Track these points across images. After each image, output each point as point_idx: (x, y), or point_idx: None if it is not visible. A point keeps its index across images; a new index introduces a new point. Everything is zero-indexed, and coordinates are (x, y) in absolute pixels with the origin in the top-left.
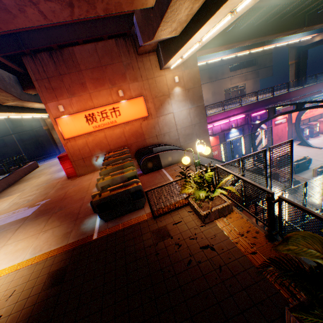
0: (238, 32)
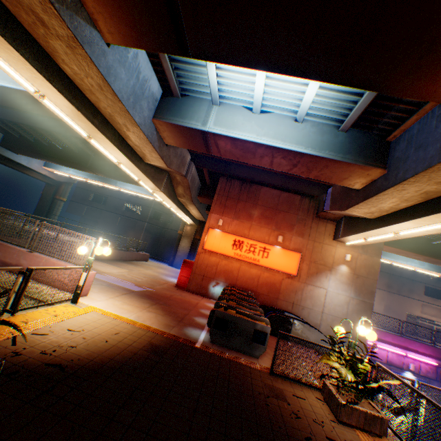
0: None
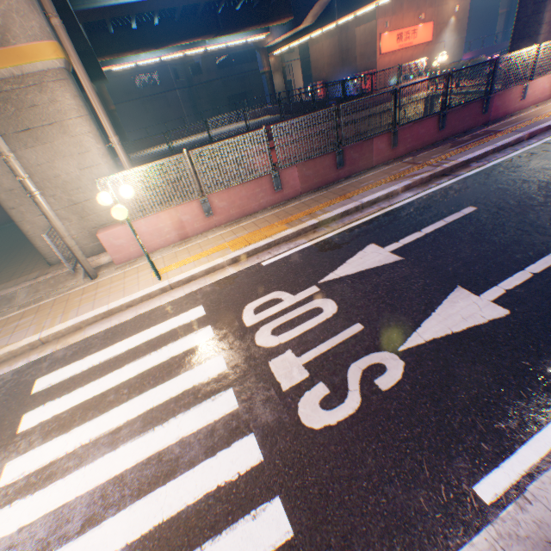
0: None
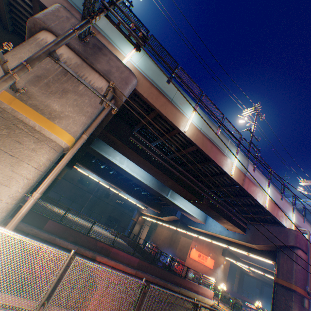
0: None
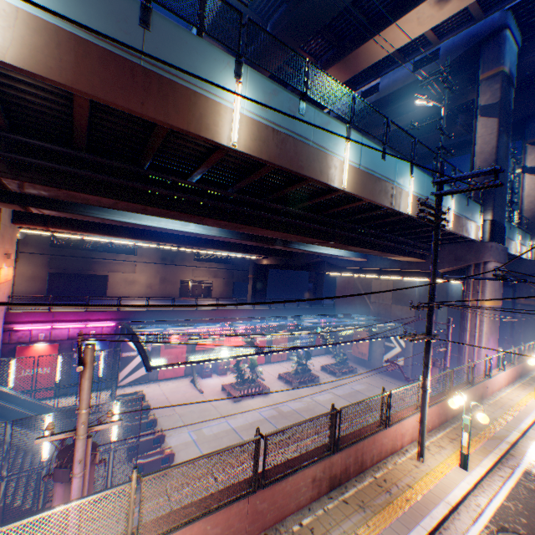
0: (123, 226)
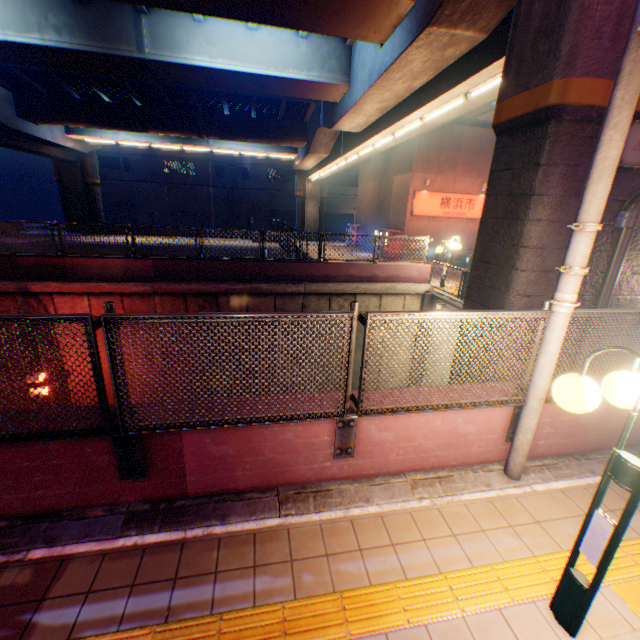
0: None
